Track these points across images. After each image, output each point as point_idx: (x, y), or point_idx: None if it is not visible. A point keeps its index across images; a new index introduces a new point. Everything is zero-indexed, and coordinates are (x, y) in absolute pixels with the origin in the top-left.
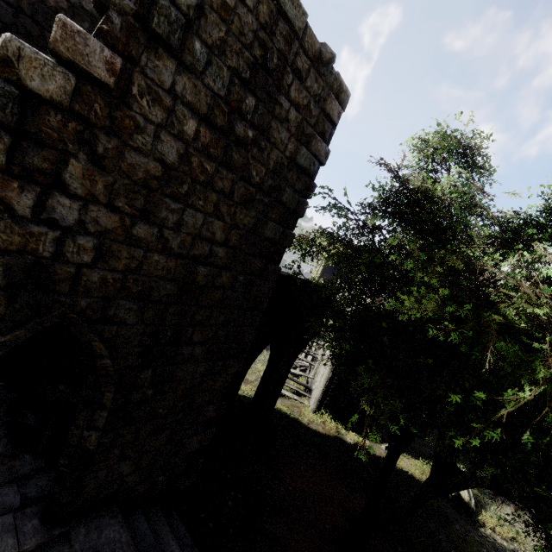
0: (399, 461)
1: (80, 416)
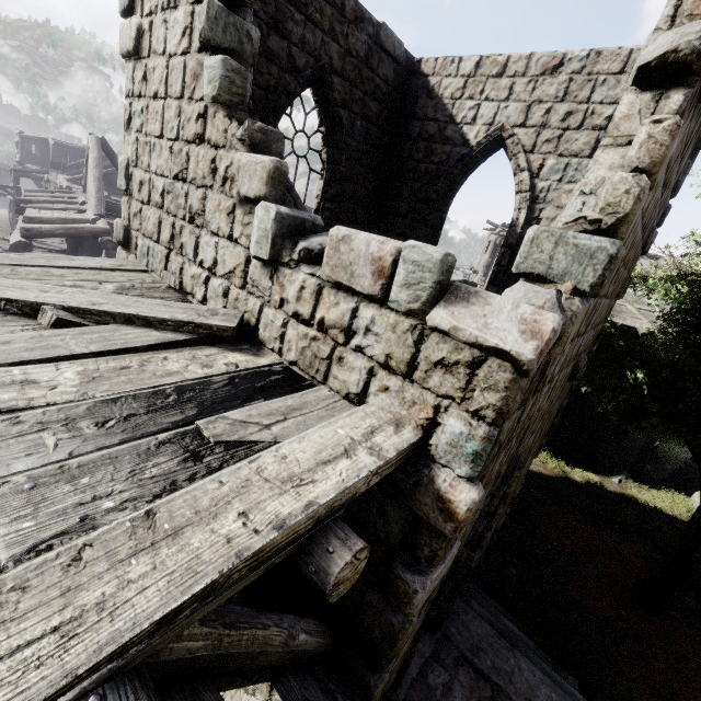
0: (641, 495)
1: None
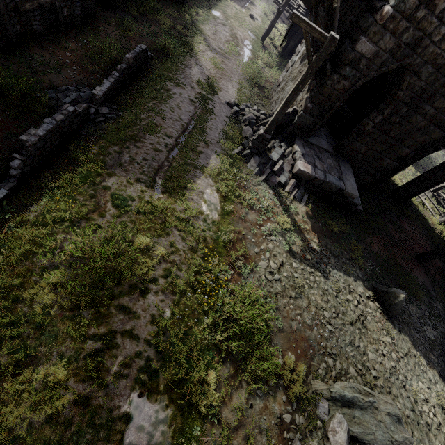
0: None
1: (372, 114)
